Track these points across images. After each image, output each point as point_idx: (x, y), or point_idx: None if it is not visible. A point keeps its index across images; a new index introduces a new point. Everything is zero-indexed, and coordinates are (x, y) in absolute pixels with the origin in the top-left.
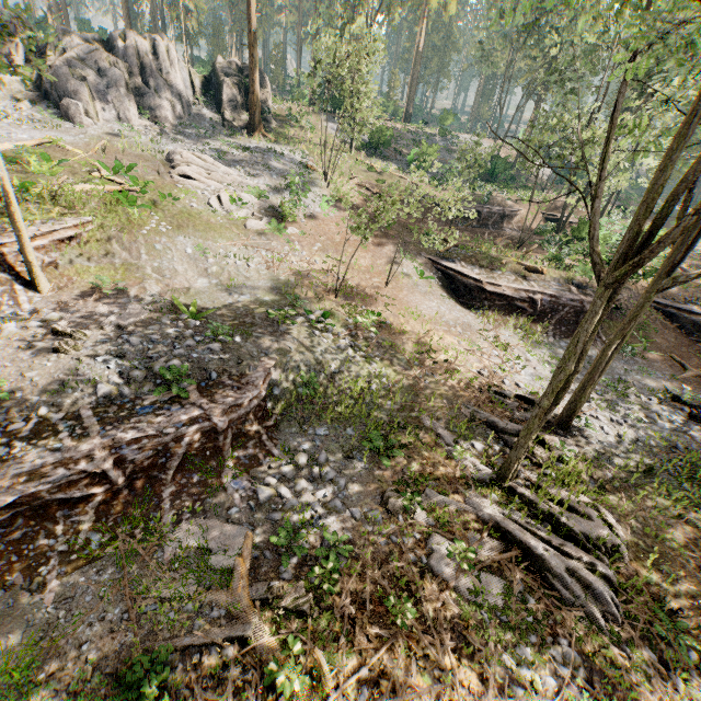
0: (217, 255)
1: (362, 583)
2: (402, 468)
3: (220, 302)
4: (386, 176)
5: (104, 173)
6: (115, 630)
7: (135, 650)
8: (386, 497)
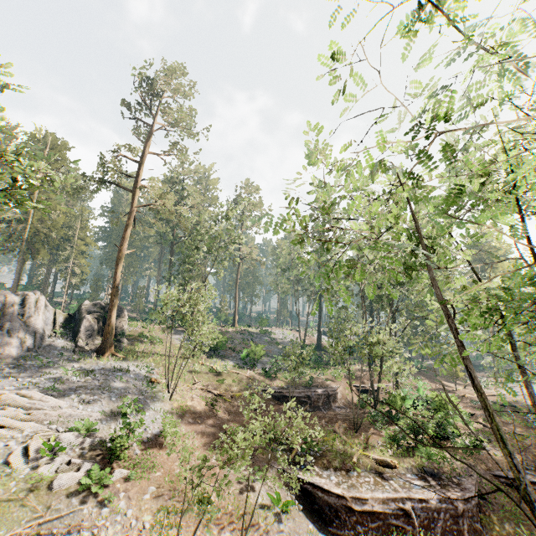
0: None
1: None
2: None
3: None
4: (225, 374)
5: None
6: None
7: None
8: None
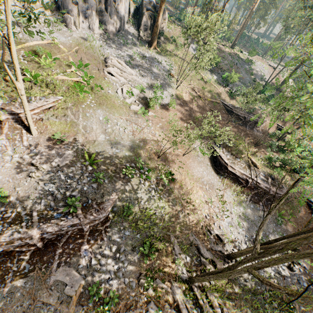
0: (112, 123)
1: None
2: (152, 262)
3: (106, 153)
4: (207, 85)
5: (73, 69)
6: (25, 311)
7: None
8: (140, 278)
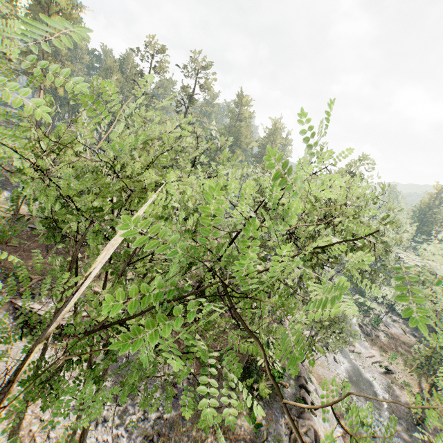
0: None
1: None
2: None
3: None
4: None
5: None
6: None
7: None
8: None
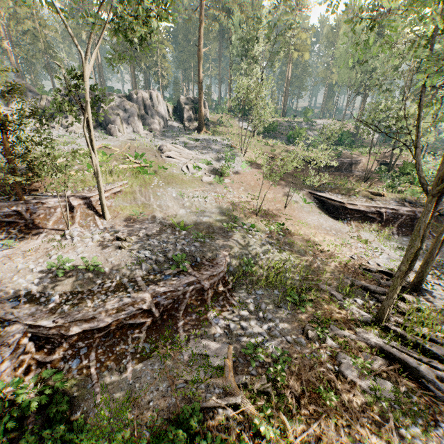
0: (188, 197)
1: (299, 379)
2: (312, 313)
3: (194, 221)
4: (275, 147)
5: (131, 159)
6: (165, 396)
7: (177, 407)
8: (305, 330)
